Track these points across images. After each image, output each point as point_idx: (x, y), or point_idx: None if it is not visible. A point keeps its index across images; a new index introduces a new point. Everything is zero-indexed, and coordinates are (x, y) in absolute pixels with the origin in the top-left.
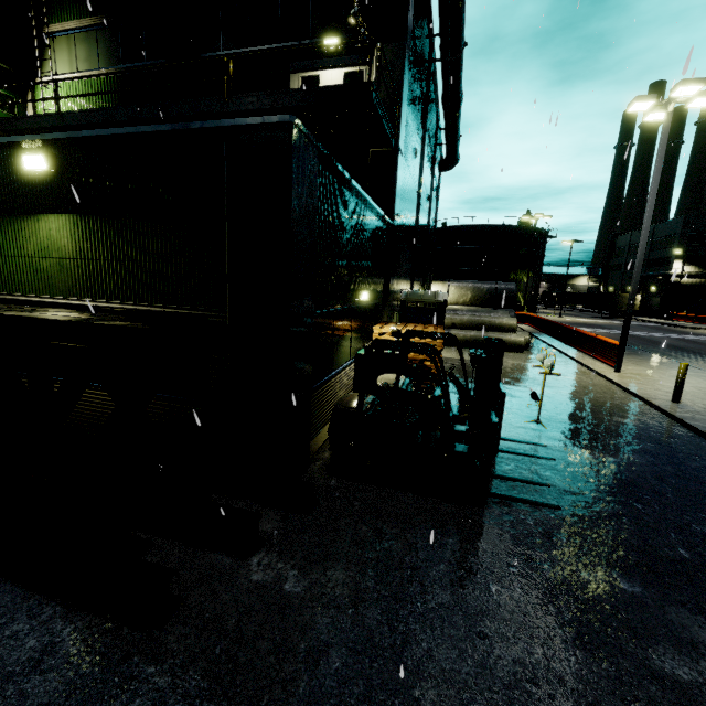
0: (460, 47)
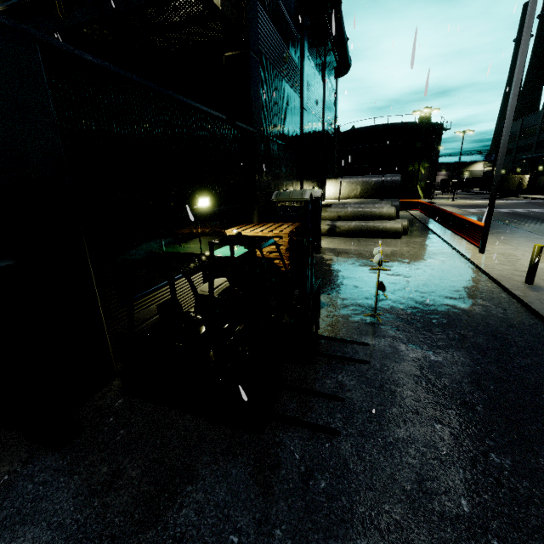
0: None
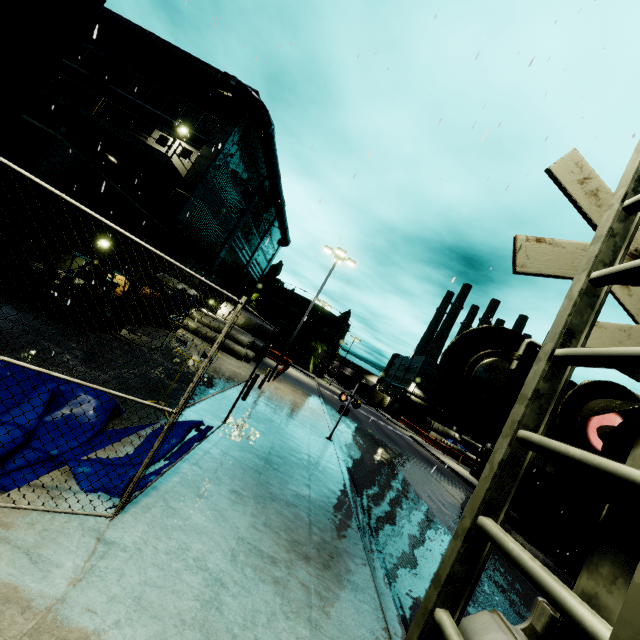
0: (276, 178)
